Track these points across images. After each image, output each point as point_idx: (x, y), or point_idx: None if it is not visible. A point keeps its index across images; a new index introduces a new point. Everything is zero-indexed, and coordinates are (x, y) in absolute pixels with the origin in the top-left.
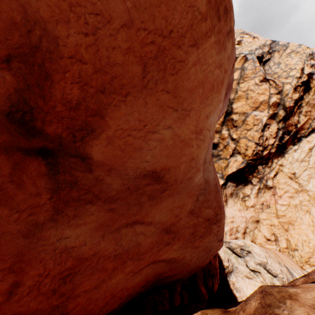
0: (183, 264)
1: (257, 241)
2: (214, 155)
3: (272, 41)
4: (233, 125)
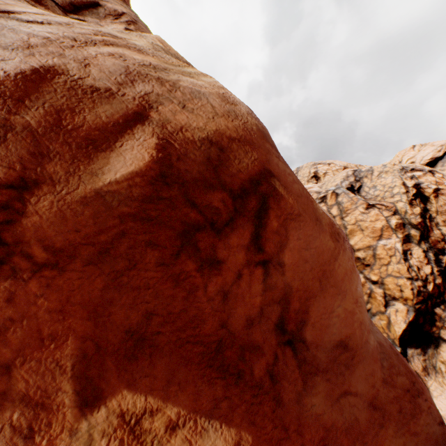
0: None
1: None
2: None
3: (353, 170)
4: (363, 264)
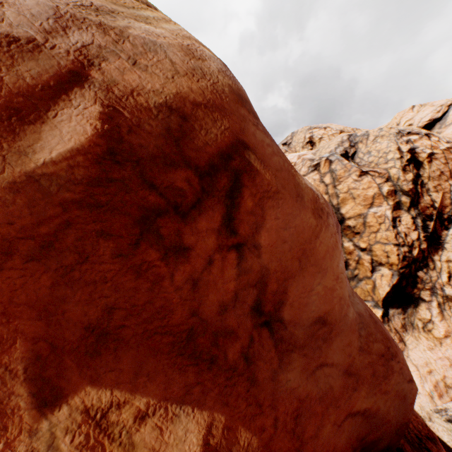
0: (381, 418)
1: None
2: (349, 278)
3: (348, 135)
4: (353, 232)
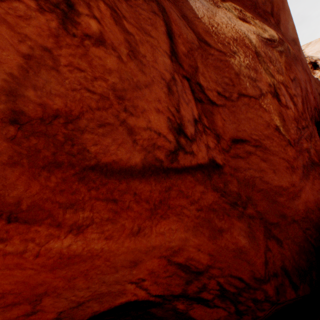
0: None
1: None
2: None
3: None
4: None
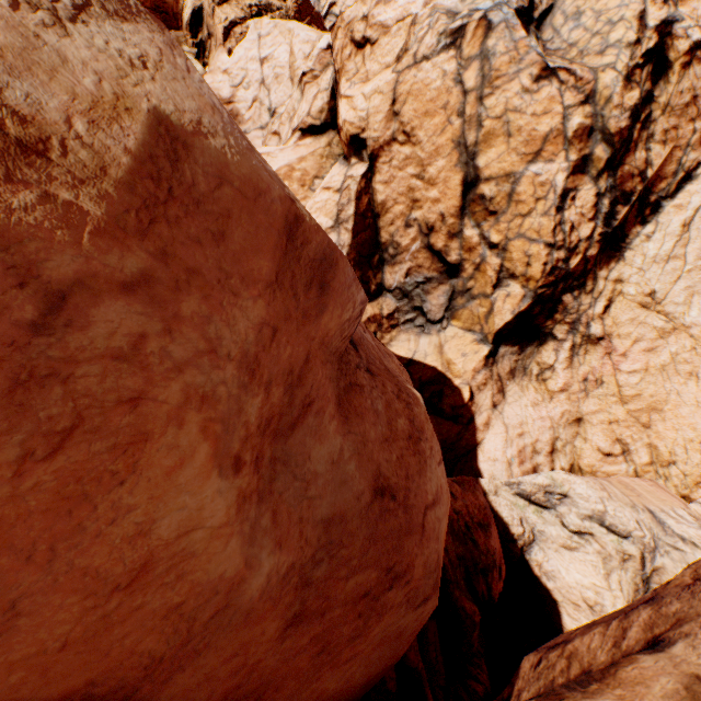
0: (329, 697)
1: (584, 463)
2: (458, 292)
3: None
4: (486, 211)
